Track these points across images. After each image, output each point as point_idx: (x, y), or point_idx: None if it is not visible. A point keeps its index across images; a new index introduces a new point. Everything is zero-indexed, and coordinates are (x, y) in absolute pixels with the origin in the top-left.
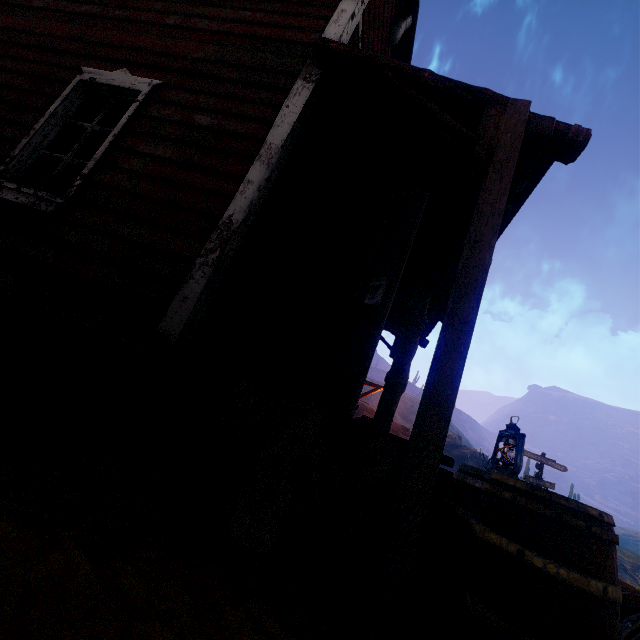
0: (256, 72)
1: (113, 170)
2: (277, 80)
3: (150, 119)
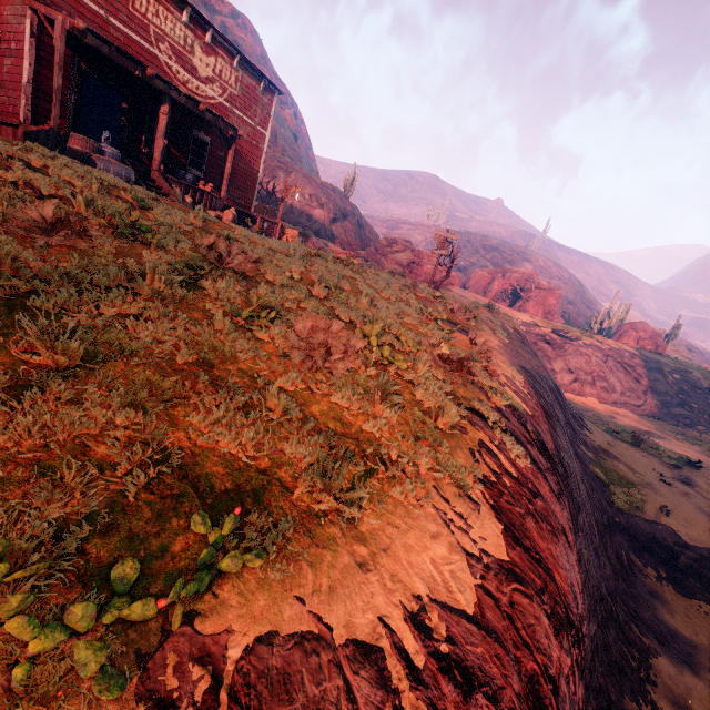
0: (19, 18)
1: (3, 74)
2: (24, 20)
3: (4, 50)
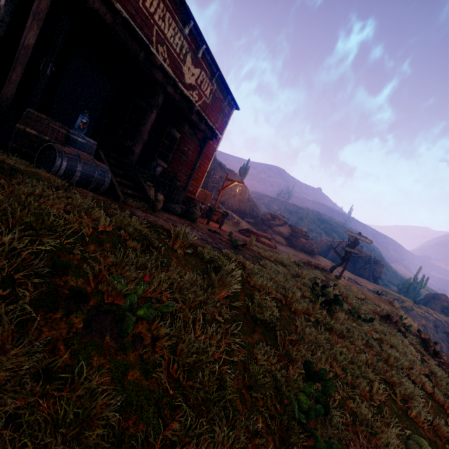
0: None
1: None
2: None
3: None
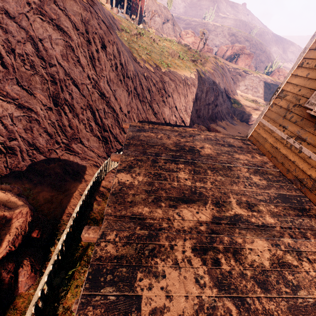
0: None
1: None
2: None
3: None
